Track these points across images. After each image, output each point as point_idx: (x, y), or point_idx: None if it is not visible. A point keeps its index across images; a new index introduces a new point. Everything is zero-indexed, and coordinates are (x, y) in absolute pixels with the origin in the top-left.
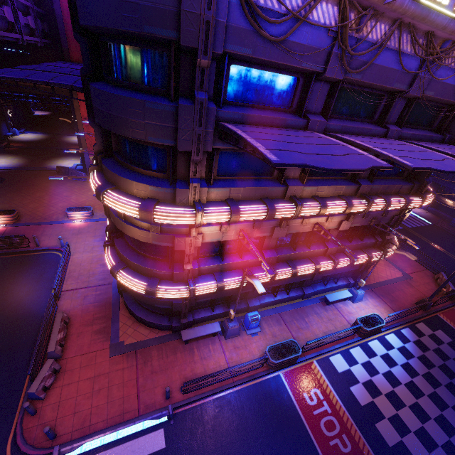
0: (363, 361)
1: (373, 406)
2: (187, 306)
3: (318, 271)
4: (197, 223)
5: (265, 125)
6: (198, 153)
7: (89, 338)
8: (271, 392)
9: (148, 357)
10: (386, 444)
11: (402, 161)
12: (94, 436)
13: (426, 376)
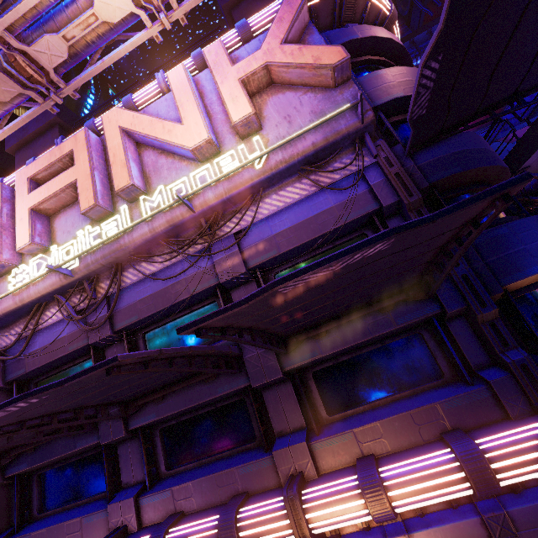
0: None
1: None
2: None
3: None
4: None
5: None
6: None
7: None
8: None
9: None
10: None
11: None
12: None
13: None
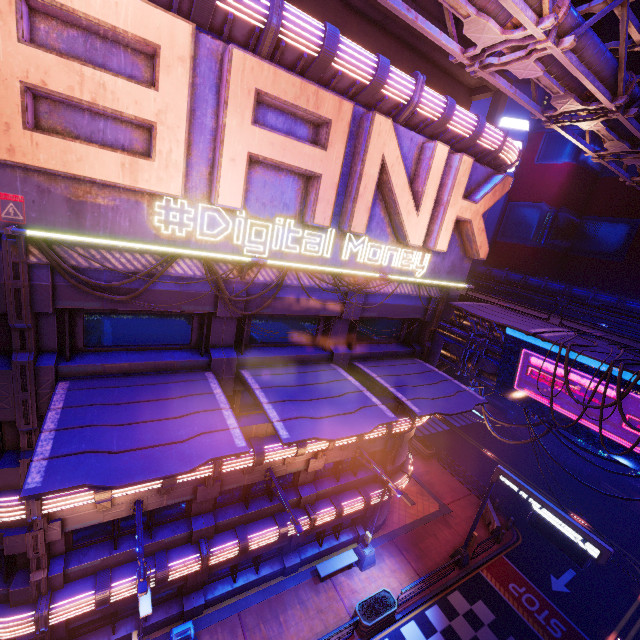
0: None
1: None
2: None
3: (286, 536)
4: (32, 516)
5: (144, 372)
6: (30, 420)
7: None
8: None
9: None
10: None
11: (279, 432)
12: None
13: None
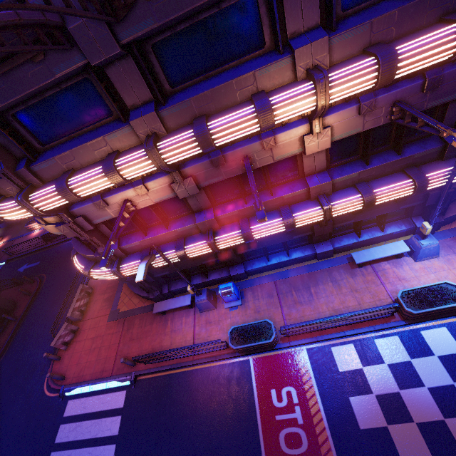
0: (395, 361)
1: (383, 435)
2: (143, 282)
3: (293, 227)
4: (36, 213)
5: None
6: None
7: (100, 305)
8: (231, 379)
9: (131, 325)
10: None
11: None
12: (82, 384)
13: None
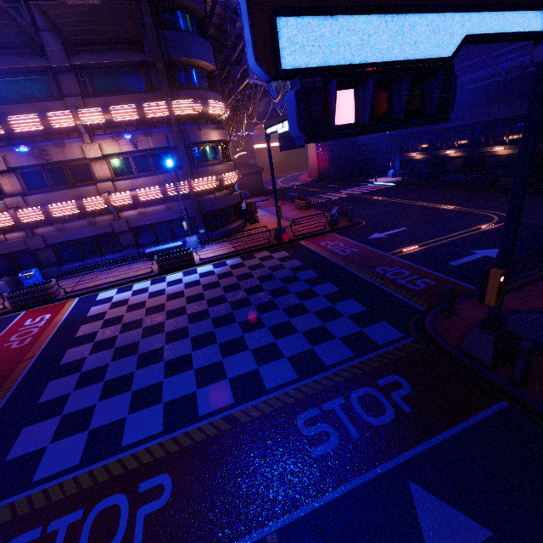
0: (140, 288)
1: (101, 314)
2: None
3: (83, 206)
4: None
5: None
6: None
7: None
8: None
9: None
10: (73, 336)
11: None
12: None
13: (207, 284)
